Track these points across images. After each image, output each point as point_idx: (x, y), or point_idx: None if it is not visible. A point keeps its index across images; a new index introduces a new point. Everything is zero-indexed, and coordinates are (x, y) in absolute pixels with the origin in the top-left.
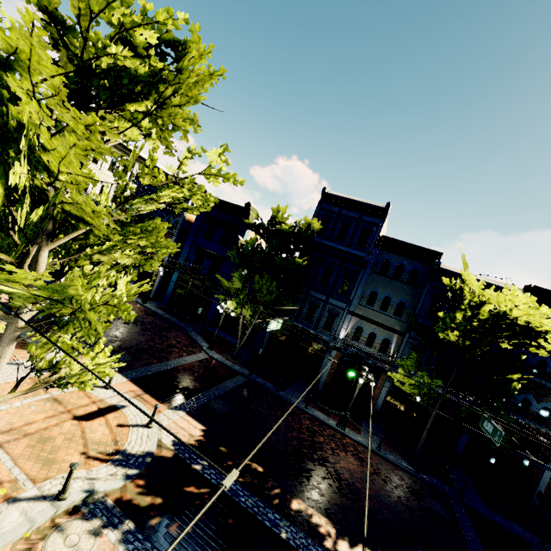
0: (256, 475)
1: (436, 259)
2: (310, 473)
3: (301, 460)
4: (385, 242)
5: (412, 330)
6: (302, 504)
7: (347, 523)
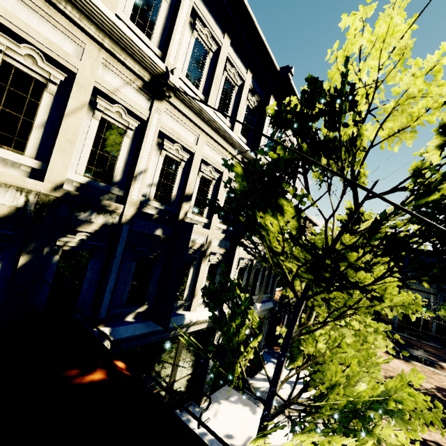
0: (400, 346)
1: (443, 255)
2: (417, 349)
3: (411, 346)
4: (411, 249)
5: (441, 292)
6: (421, 354)
7: (441, 360)
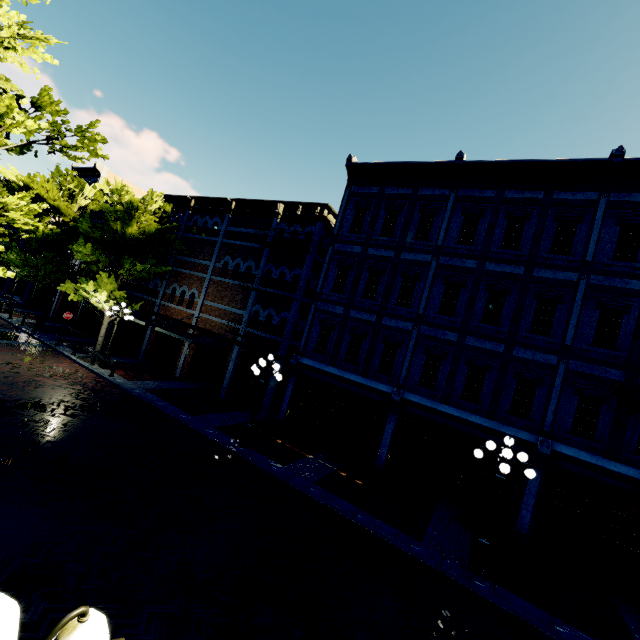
0: None
1: None
2: None
3: None
4: None
5: None
6: None
7: None
